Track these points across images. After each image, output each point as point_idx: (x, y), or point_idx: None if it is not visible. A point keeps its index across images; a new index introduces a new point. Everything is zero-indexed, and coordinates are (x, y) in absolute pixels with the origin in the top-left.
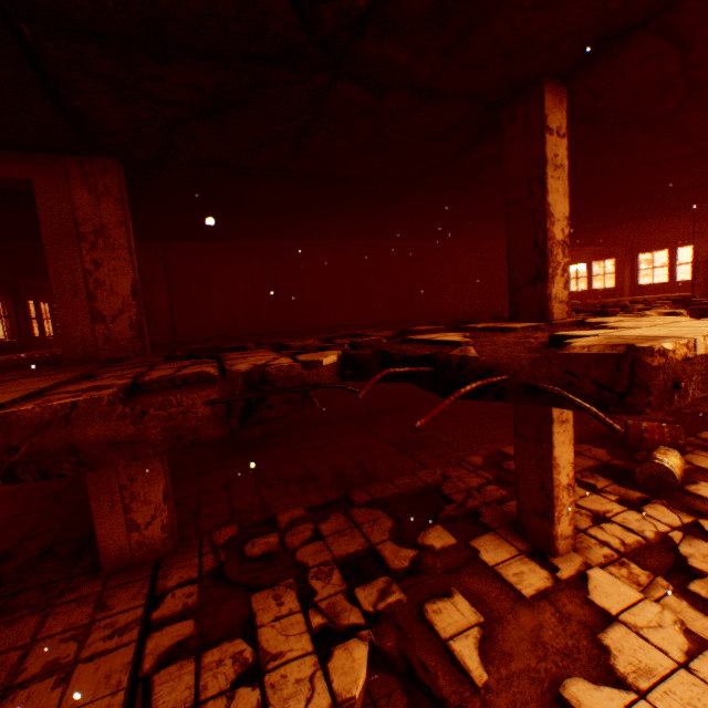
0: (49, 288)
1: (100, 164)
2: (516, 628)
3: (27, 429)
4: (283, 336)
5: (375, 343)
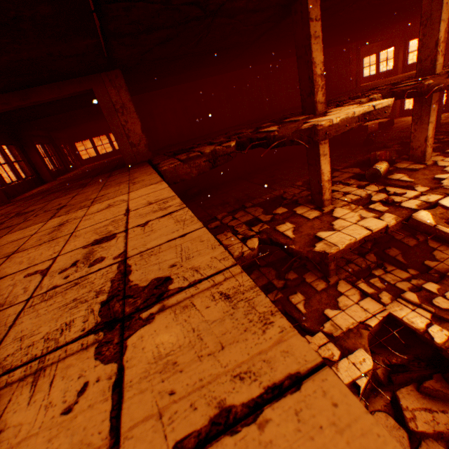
0: (61, 136)
1: (114, 74)
2: (305, 227)
3: (168, 173)
4: (202, 140)
5: (246, 136)
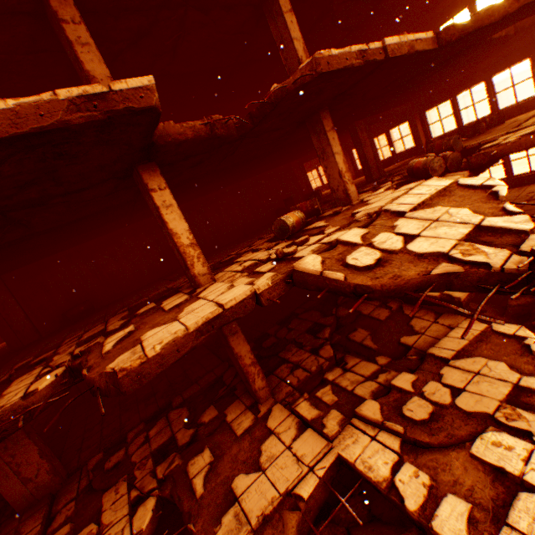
0: None
1: None
2: (150, 325)
3: None
4: None
5: None
